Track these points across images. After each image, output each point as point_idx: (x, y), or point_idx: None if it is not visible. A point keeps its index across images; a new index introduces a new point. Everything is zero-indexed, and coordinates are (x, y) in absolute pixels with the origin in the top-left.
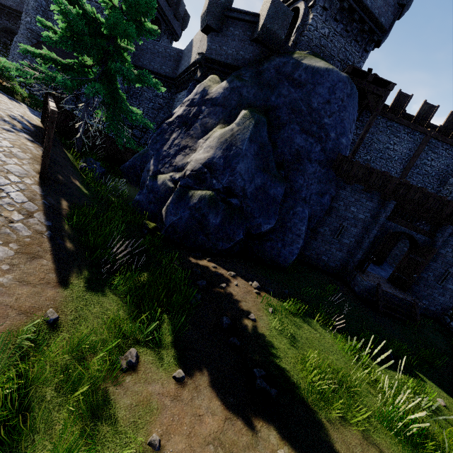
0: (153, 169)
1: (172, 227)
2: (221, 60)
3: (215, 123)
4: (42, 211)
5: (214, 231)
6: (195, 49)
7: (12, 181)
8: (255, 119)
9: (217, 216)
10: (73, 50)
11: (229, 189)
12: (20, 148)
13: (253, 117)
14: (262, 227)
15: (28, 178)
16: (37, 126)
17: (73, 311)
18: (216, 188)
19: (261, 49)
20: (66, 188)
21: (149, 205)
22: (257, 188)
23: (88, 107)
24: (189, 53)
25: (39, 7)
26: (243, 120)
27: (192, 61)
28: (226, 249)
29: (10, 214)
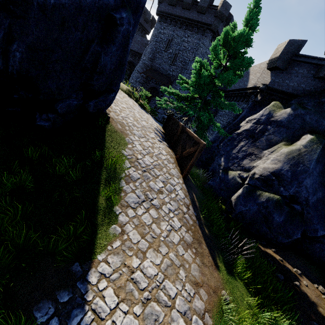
0: (224, 165)
1: (241, 214)
2: (282, 89)
3: (279, 140)
4: (191, 204)
5: (276, 227)
6: (254, 78)
7: (176, 182)
8: (323, 145)
9: (281, 216)
10: (196, 93)
11: (293, 196)
12: (169, 155)
13: (320, 142)
14: (319, 233)
15: (180, 179)
16: (163, 133)
17: (230, 292)
18: (283, 194)
19: (323, 84)
20: (190, 182)
21: (220, 191)
22: (318, 200)
23: (188, 121)
24: (244, 77)
25: (151, 51)
26: (310, 144)
27: (249, 85)
28: (283, 242)
29: (182, 208)
